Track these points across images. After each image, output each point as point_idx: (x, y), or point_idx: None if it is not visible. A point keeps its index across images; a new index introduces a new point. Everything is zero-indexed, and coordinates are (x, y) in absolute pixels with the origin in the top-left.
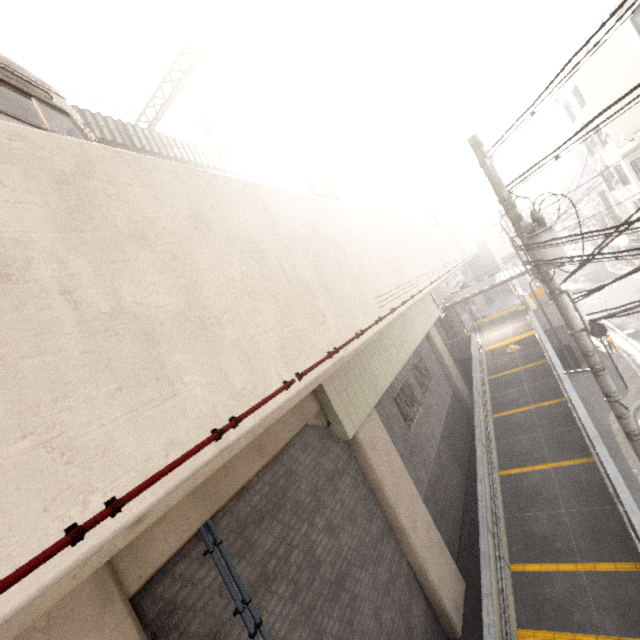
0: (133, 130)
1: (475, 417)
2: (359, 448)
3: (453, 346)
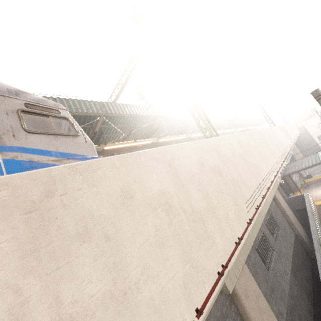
0: (107, 105)
1: (317, 262)
2: (236, 297)
3: (291, 200)
